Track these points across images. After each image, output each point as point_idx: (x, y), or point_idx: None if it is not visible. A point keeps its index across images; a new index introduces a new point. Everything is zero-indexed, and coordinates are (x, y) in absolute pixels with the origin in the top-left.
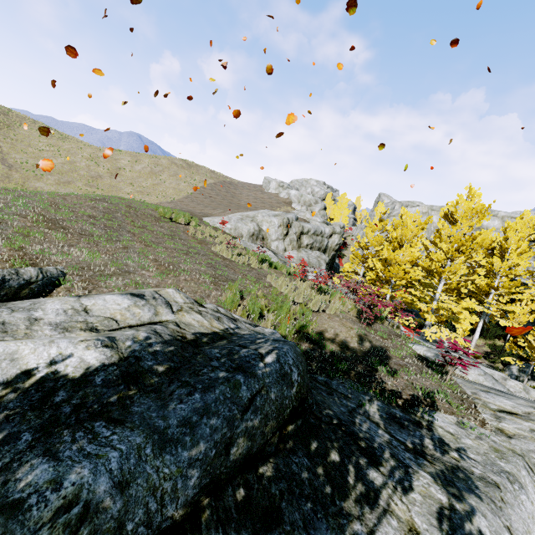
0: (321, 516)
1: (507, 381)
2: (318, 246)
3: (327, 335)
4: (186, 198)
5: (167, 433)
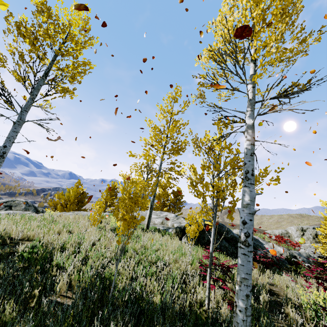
0: None
1: (270, 243)
2: None
3: None
4: None
5: None
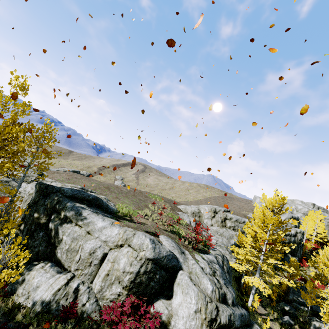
0: (76, 202)
1: (191, 260)
2: (241, 230)
3: (133, 218)
4: (195, 201)
5: (72, 190)
